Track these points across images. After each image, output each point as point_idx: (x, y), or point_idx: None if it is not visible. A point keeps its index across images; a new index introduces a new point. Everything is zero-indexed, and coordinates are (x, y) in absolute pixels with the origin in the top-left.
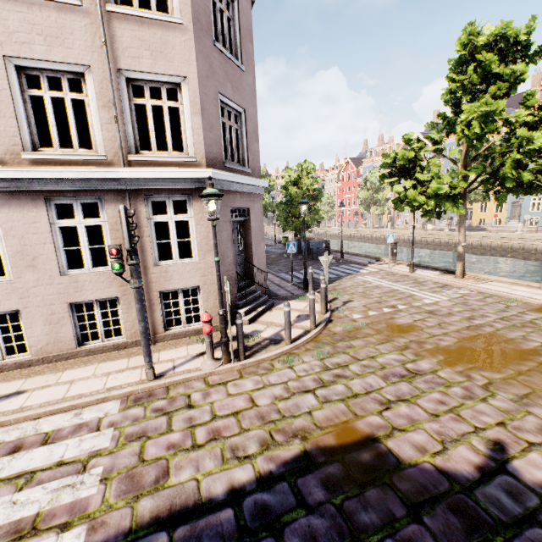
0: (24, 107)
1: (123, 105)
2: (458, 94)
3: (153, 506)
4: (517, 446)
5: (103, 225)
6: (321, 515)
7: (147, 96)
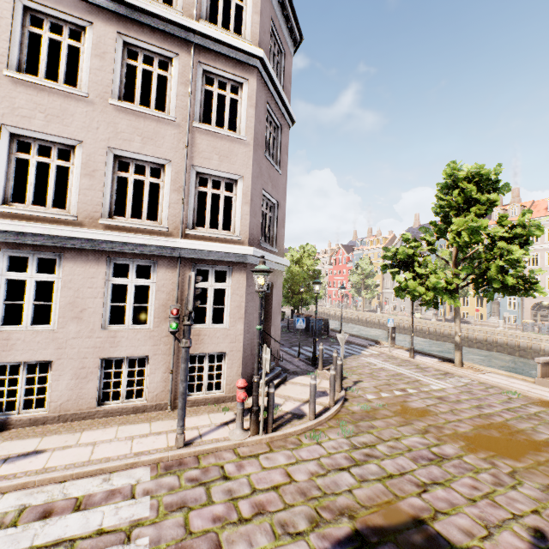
0: (111, 184)
1: (190, 191)
2: (446, 209)
3: None
4: None
5: (151, 286)
6: None
7: (210, 186)
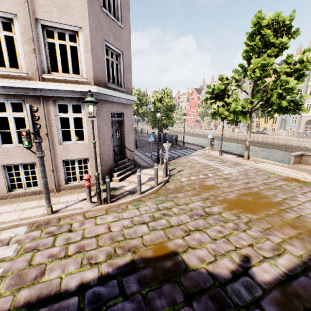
0: None
1: (39, 42)
2: (250, 53)
3: (28, 294)
4: (257, 259)
5: (26, 117)
6: (132, 301)
7: (56, 37)
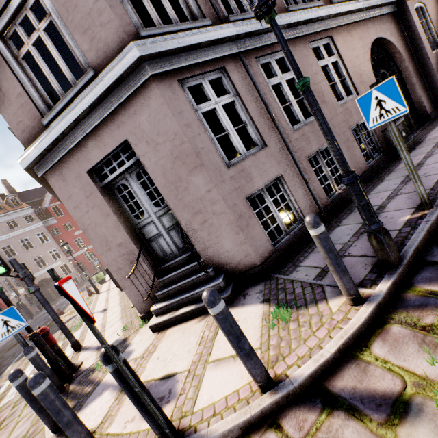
0: None
1: None
2: None
3: None
4: None
5: None
6: None
7: None
